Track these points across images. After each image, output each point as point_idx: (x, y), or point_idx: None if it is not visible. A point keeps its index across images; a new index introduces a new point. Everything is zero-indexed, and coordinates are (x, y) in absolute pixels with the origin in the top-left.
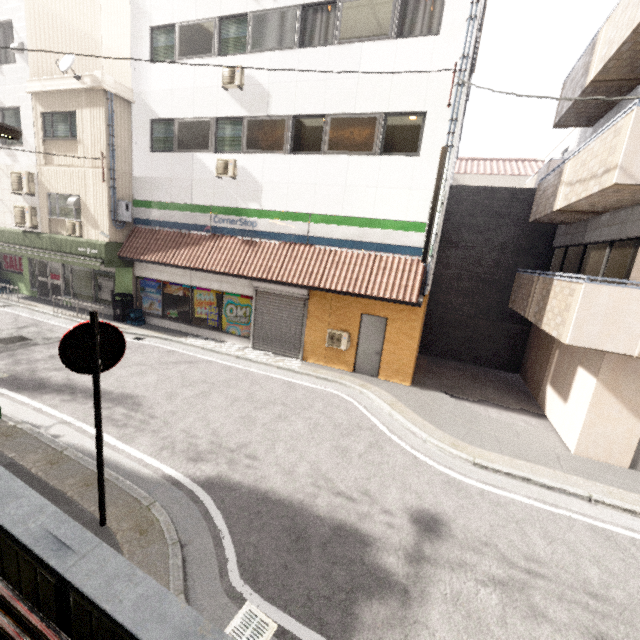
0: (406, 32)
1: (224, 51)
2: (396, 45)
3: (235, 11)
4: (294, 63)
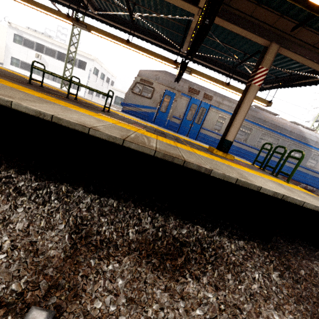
0: (75, 88)
1: (34, 72)
2: (72, 90)
3: (37, 66)
4: (51, 83)
